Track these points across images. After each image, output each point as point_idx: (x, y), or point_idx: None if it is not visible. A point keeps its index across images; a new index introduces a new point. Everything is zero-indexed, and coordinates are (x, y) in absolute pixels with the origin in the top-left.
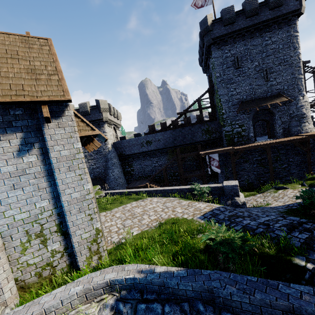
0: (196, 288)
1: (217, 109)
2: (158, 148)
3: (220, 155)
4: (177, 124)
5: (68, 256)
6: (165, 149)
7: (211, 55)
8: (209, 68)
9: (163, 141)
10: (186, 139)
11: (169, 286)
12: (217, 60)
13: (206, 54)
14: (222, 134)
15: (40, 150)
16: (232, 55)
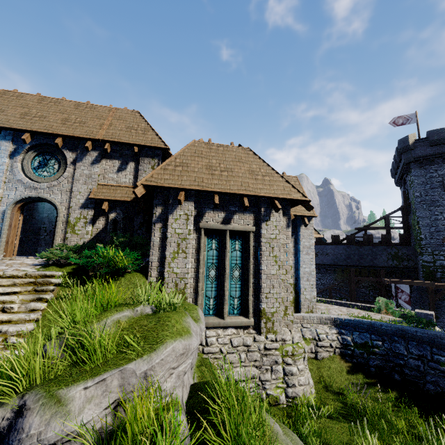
0: (393, 328)
1: (413, 232)
2: (325, 263)
3: (413, 290)
4: (353, 240)
5: (295, 306)
6: (333, 267)
7: (410, 172)
8: (405, 183)
9: (332, 256)
10: (363, 260)
11: (374, 326)
12: (418, 179)
13: (403, 170)
14: (417, 264)
15: (294, 240)
16: (439, 176)
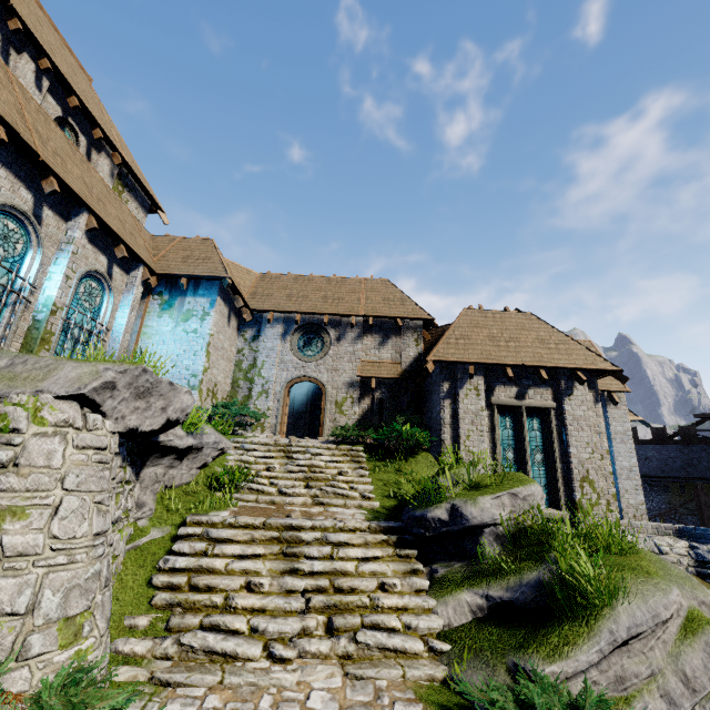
0: None
1: None
2: (645, 473)
3: None
4: (694, 435)
5: None
6: (662, 480)
7: None
8: None
9: (657, 461)
10: None
11: None
12: None
13: None
14: None
15: None
16: None
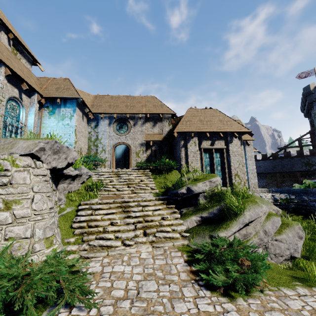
0: (300, 190)
1: None
2: (258, 172)
3: None
4: (277, 156)
5: None
6: (264, 174)
7: (313, 108)
8: (311, 115)
9: (263, 167)
10: (285, 168)
11: (290, 190)
12: None
13: (308, 107)
14: None
15: None
16: None
